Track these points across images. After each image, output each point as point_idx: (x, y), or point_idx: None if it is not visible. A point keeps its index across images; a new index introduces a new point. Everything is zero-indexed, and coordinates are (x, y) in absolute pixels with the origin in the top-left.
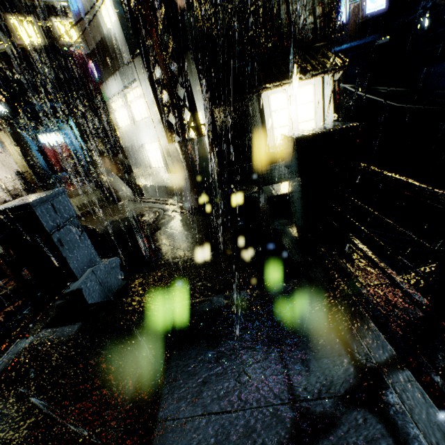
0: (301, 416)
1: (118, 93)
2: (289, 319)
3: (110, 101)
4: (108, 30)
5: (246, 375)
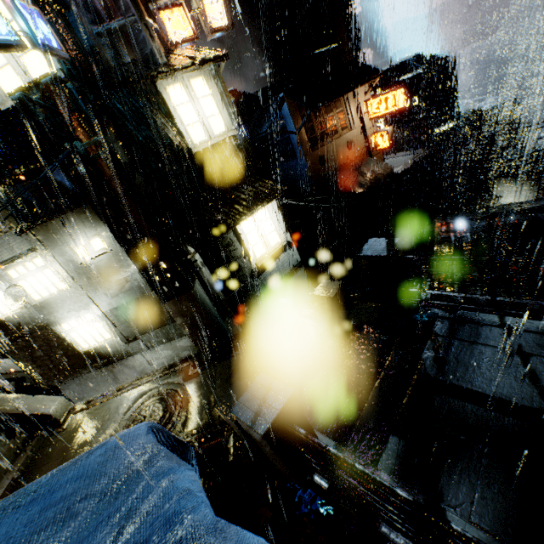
0: (511, 349)
1: None
2: (462, 334)
3: None
4: None
5: (486, 358)
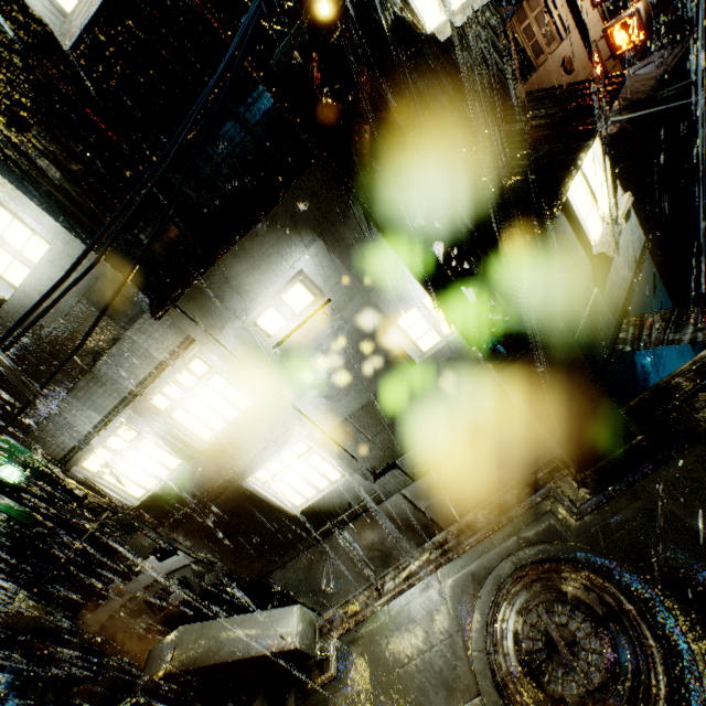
0: None
1: (108, 420)
2: None
3: (78, 459)
4: (21, 288)
5: None
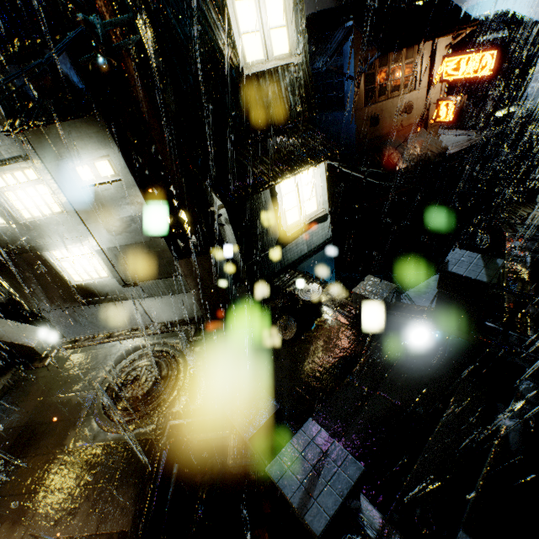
0: None
1: None
2: None
3: None
4: None
5: None
